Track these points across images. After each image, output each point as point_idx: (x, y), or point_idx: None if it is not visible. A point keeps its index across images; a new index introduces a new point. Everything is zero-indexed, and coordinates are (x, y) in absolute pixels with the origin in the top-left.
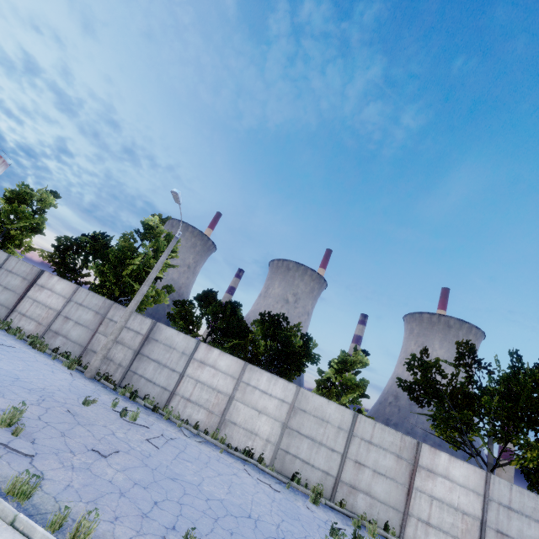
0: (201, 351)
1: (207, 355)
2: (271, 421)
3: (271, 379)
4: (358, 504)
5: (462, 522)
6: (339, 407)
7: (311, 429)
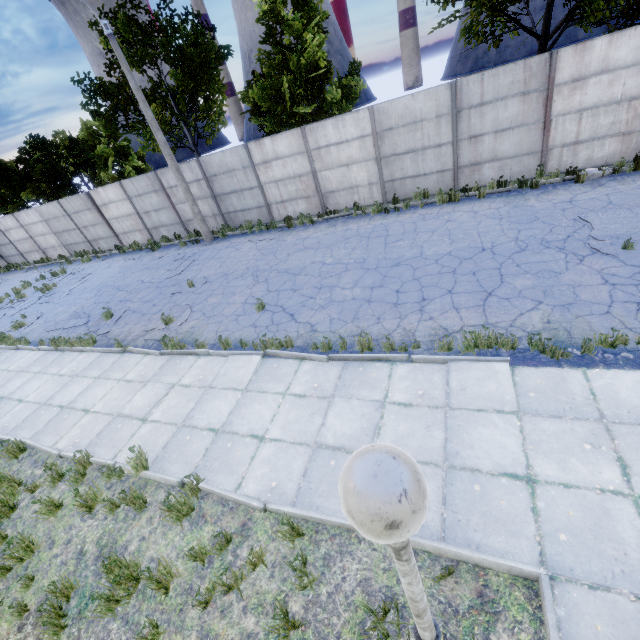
0: None
1: (3, 225)
2: (51, 236)
3: (27, 214)
4: (104, 246)
5: (133, 221)
6: (52, 204)
7: (60, 227)
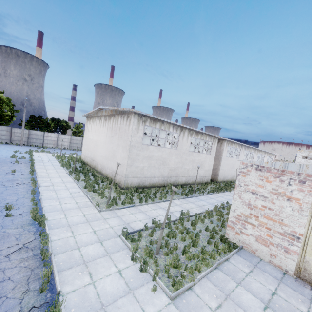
0: (46, 134)
1: (48, 134)
2: (67, 143)
3: (65, 136)
4: None
5: None
6: (79, 137)
7: (75, 142)
